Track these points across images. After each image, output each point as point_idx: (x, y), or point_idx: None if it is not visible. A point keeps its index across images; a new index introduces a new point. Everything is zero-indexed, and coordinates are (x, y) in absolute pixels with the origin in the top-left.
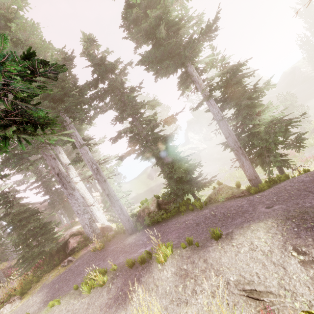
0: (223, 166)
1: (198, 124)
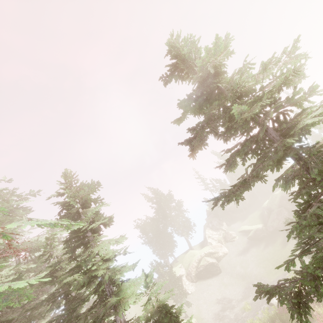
0: (247, 292)
1: (217, 218)
